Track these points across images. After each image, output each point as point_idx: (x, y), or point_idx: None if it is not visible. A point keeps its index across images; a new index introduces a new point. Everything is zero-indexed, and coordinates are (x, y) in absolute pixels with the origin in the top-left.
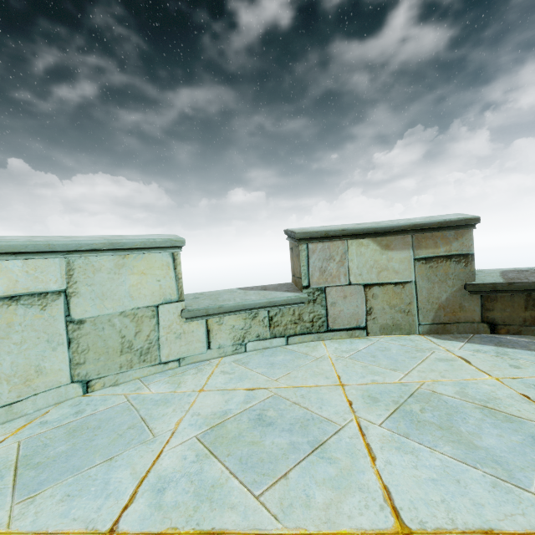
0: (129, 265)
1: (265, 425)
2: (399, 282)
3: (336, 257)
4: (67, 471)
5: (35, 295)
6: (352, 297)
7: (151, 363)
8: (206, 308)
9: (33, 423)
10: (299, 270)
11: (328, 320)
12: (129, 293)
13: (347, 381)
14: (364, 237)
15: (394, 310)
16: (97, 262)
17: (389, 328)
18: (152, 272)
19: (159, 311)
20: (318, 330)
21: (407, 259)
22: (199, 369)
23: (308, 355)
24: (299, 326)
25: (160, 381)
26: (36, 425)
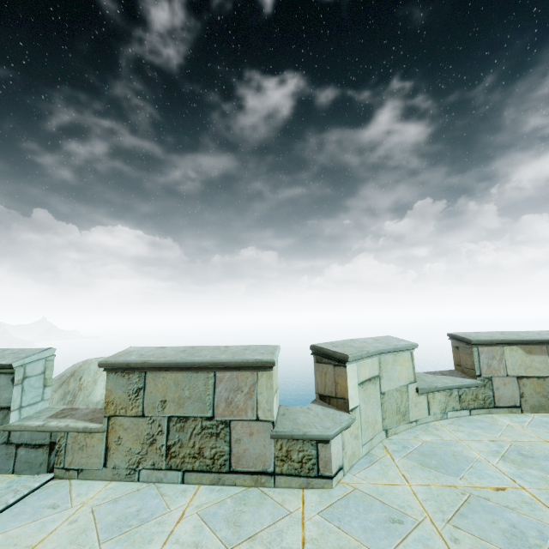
0: (397, 360)
1: (530, 457)
2: (541, 377)
3: (497, 357)
4: (458, 470)
5: (373, 378)
6: (509, 384)
7: (406, 421)
8: (429, 388)
9: (389, 450)
10: (471, 364)
11: (495, 399)
12: (397, 377)
13: (547, 439)
14: (513, 345)
15: (538, 395)
16: (387, 358)
17: (537, 407)
18: (404, 364)
19: (408, 388)
20: (488, 406)
21: (545, 361)
22: (433, 427)
23: (497, 423)
24: (476, 402)
25: (422, 433)
26: (393, 451)
